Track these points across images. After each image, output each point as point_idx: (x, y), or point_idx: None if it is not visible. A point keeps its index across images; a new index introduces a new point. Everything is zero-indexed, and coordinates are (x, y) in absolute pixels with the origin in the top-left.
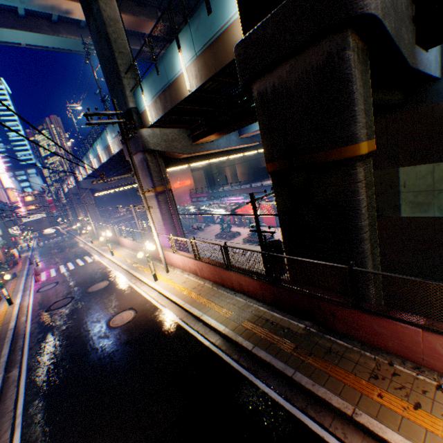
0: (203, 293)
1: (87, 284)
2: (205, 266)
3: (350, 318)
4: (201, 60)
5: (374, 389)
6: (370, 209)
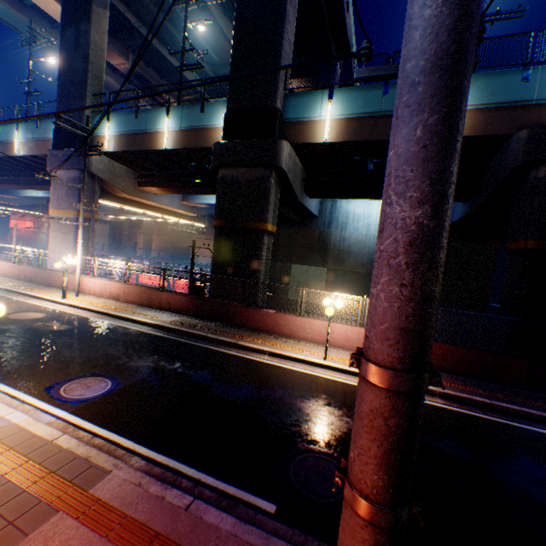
0: (129, 309)
1: None
2: (134, 289)
3: (245, 313)
4: (185, 134)
5: (249, 338)
6: (267, 264)
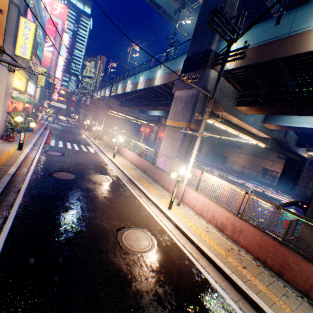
0: (250, 268)
1: (90, 170)
2: (251, 231)
3: None
4: None
5: None
6: None
